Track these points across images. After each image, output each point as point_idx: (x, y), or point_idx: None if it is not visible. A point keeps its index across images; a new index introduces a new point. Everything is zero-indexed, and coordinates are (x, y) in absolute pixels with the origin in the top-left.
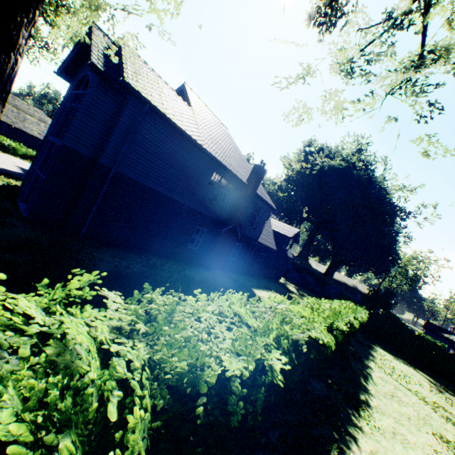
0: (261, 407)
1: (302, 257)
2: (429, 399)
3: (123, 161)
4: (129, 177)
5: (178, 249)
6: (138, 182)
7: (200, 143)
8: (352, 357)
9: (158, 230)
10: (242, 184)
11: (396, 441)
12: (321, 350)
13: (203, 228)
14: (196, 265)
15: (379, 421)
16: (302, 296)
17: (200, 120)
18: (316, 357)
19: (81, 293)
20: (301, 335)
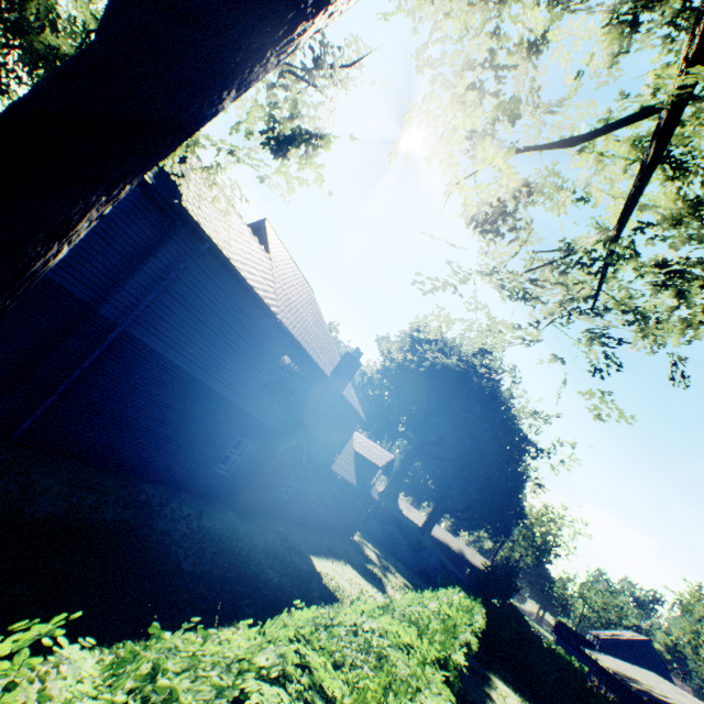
0: None
1: (390, 494)
2: None
3: (142, 316)
4: (144, 343)
5: (197, 472)
6: (157, 353)
7: (273, 311)
8: None
9: (170, 437)
10: (324, 378)
11: None
12: None
13: (248, 440)
14: (222, 504)
15: None
16: (386, 570)
17: (279, 275)
18: None
19: (7, 666)
20: None
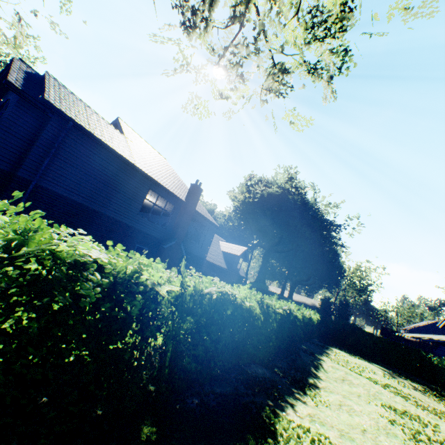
0: (169, 360)
1: (260, 281)
2: (382, 382)
3: (45, 174)
4: (53, 191)
5: None
6: (64, 196)
7: (131, 161)
8: (304, 352)
9: None
10: (181, 202)
11: (342, 411)
12: (244, 313)
13: (144, 246)
14: None
15: (326, 397)
16: None
17: (134, 146)
18: (254, 340)
19: None
20: (214, 289)
